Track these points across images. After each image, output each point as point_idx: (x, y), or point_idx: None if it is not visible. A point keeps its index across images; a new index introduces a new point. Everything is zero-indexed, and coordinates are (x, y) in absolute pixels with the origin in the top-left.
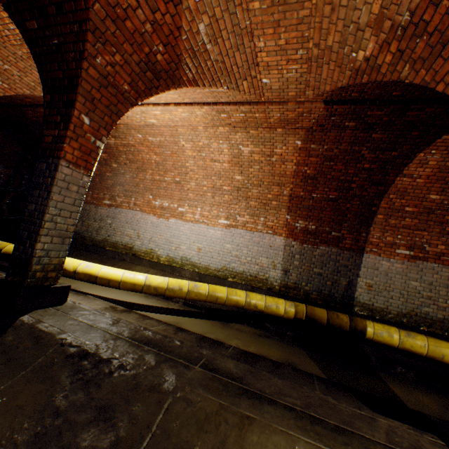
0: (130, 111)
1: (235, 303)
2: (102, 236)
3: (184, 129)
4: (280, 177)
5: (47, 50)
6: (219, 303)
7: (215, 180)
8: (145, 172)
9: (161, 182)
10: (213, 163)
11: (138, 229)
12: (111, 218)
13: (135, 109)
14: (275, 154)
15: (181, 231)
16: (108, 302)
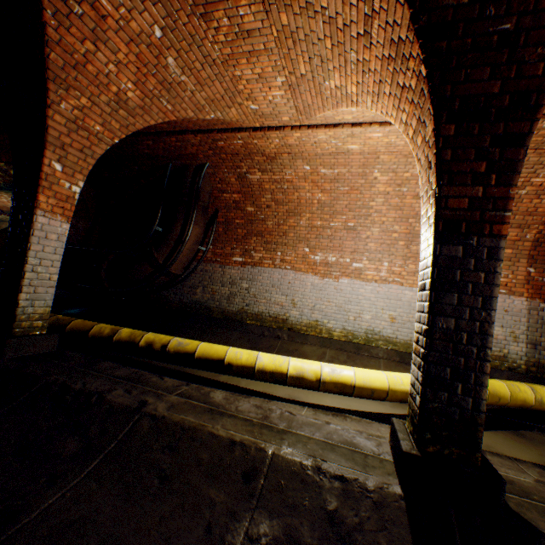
0: (329, 135)
1: (521, 403)
2: (237, 305)
3: (390, 156)
4: (524, 215)
5: (470, 43)
6: (498, 404)
7: (412, 224)
8: (299, 216)
9: (322, 228)
10: (416, 200)
11: (292, 295)
12: (248, 281)
13: (342, 131)
14: (529, 185)
15: (360, 295)
16: (384, 424)
